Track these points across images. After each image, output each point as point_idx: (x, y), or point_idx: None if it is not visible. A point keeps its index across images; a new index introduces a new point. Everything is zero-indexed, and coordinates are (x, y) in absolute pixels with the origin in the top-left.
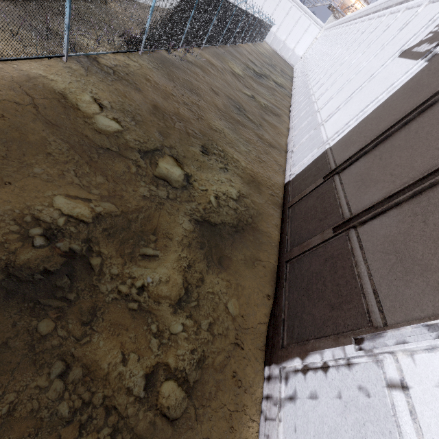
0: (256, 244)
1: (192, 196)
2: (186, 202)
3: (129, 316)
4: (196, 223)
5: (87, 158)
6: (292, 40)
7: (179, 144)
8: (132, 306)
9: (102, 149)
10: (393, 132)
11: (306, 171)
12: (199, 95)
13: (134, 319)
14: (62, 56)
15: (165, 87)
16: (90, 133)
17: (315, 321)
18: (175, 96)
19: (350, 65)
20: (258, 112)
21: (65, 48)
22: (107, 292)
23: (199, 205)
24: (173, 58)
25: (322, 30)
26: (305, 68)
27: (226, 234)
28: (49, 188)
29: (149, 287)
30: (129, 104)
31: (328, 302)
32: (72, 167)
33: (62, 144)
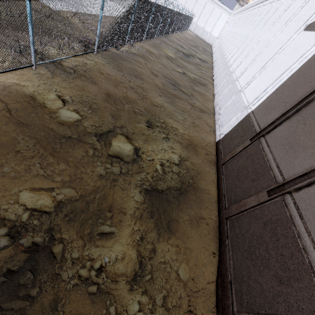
0: (198, 202)
1: (141, 167)
2: (136, 174)
3: (89, 302)
4: (146, 193)
5: (51, 150)
6: (209, 26)
7: (128, 123)
8: (91, 290)
9: (65, 138)
10: (313, 98)
11: (233, 131)
12: (142, 79)
13: (93, 304)
14: (31, 66)
15: (115, 77)
16: (54, 125)
17: (264, 292)
18: (123, 83)
19: (259, 40)
20: (189, 84)
21: (33, 59)
22: (68, 279)
23: (148, 174)
24: (121, 53)
25: (231, 16)
26: (221, 45)
27: (172, 198)
28: (16, 185)
29: (106, 267)
30: (86, 96)
31: (275, 274)
32: (37, 160)
33: (29, 141)
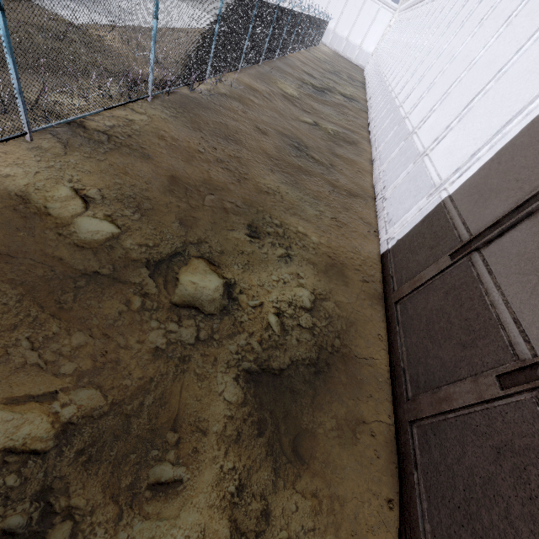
0: (352, 387)
1: (238, 323)
2: (229, 338)
3: None
4: (248, 380)
5: (54, 307)
6: (357, 35)
7: (212, 232)
8: None
9: (86, 276)
10: None
11: (413, 236)
12: (239, 142)
13: None
14: (22, 135)
15: (188, 142)
16: (66, 252)
17: None
18: (203, 153)
19: (454, 57)
20: (325, 145)
21: (24, 122)
22: None
23: (252, 336)
24: (198, 95)
25: (395, 13)
26: (381, 68)
27: (300, 384)
28: None
29: None
30: (131, 185)
31: None
32: (25, 332)
33: (10, 291)
